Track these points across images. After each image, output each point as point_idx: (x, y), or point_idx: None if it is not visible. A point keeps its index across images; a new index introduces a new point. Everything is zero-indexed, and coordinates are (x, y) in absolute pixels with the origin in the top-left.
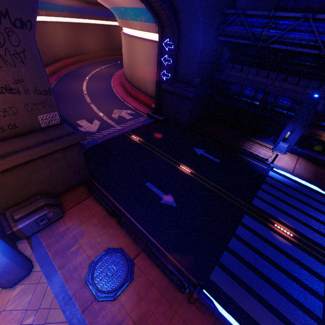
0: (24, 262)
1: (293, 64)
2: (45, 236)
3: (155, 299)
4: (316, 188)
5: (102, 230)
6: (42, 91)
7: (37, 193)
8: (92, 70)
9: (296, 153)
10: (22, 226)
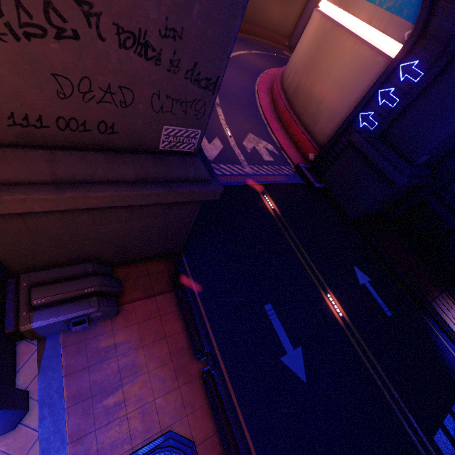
0: (13, 416)
1: None
2: (72, 345)
3: None
4: None
5: (171, 379)
6: (203, 77)
7: (89, 254)
8: (235, 49)
9: None
10: (38, 326)
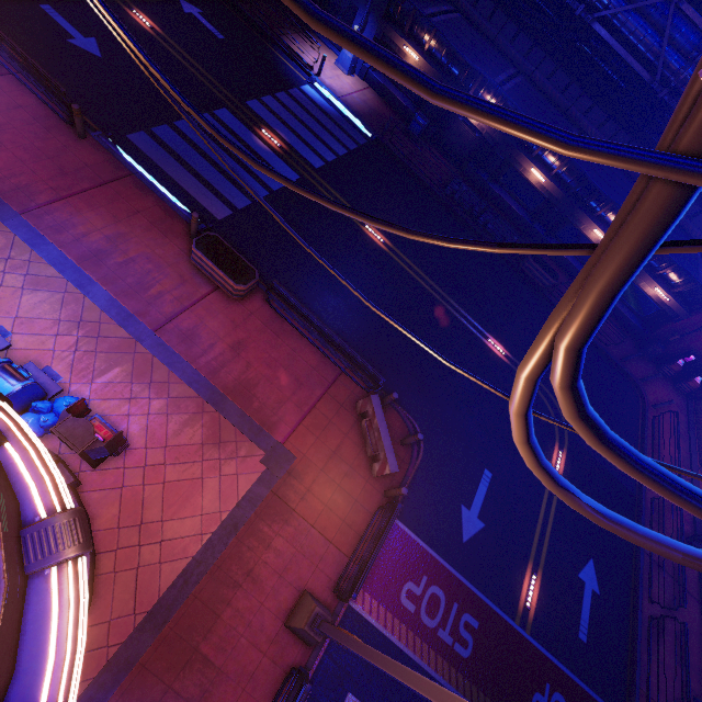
0: None
1: None
2: None
3: (22, 120)
4: (359, 124)
5: None
6: None
7: None
8: None
9: (368, 79)
10: None
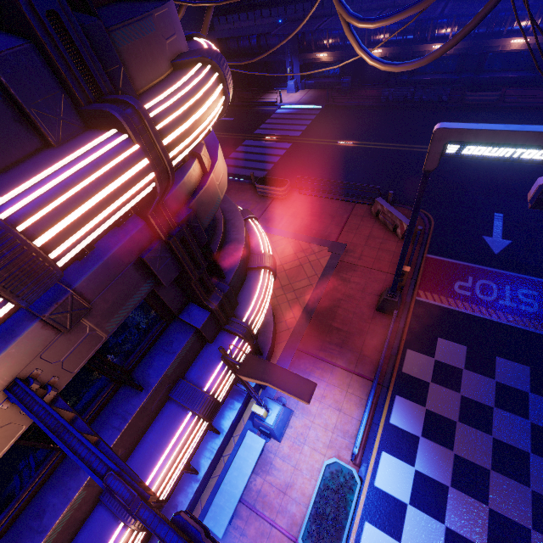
0: None
1: None
2: None
3: None
4: (312, 107)
5: None
6: None
7: None
8: None
9: (307, 87)
10: None
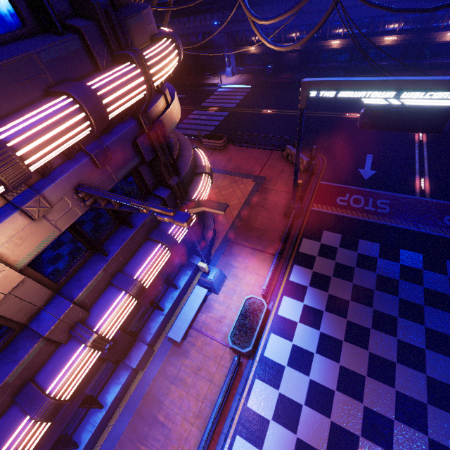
0: None
1: (210, 4)
2: None
3: None
4: (244, 86)
5: None
6: None
7: None
8: None
9: (241, 72)
10: None
